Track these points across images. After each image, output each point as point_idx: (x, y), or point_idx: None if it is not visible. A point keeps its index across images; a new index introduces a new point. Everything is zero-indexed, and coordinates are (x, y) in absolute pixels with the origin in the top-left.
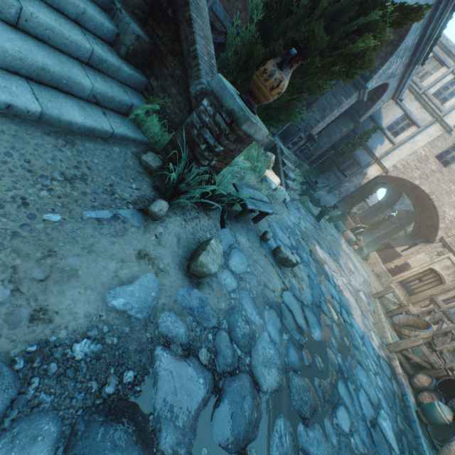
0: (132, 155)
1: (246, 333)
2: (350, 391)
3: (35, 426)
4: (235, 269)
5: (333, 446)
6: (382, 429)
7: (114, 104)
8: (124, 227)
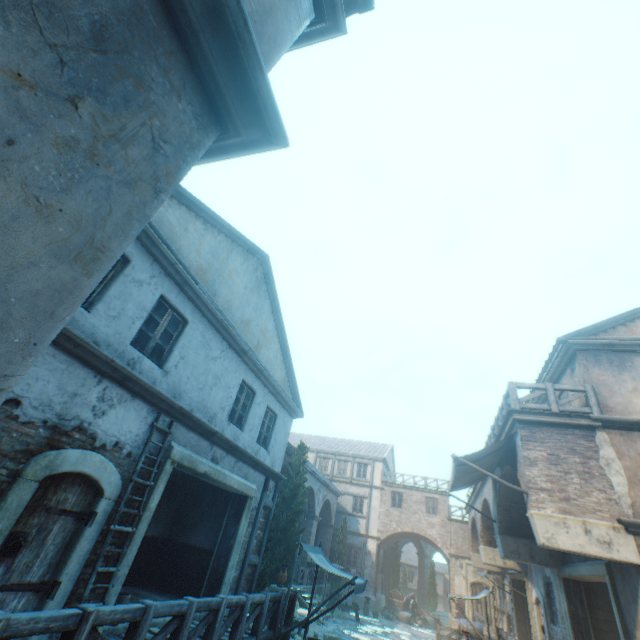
0: None
1: None
2: None
3: None
4: None
5: None
6: None
7: None
8: None
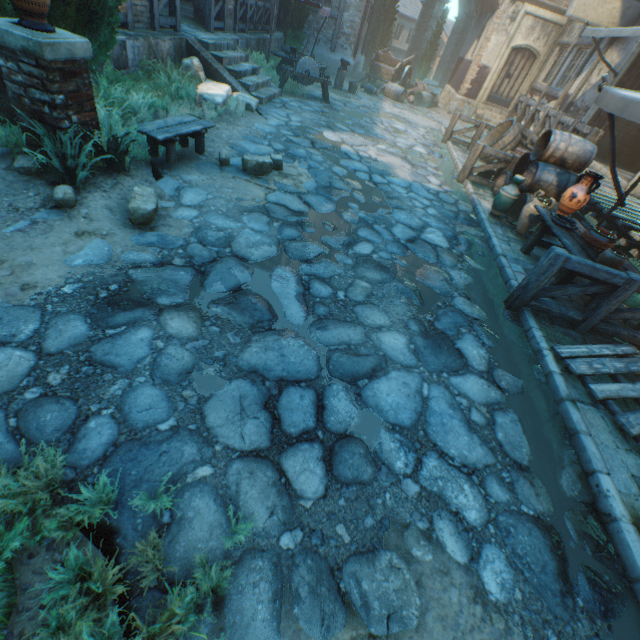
0: (7, 172)
1: (221, 237)
2: (377, 230)
3: (66, 318)
4: (192, 204)
5: (346, 265)
6: (427, 240)
7: None
8: (49, 226)
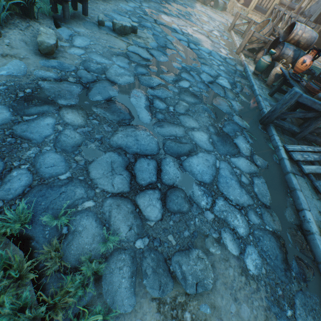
0: None
1: (99, 68)
2: (192, 75)
3: None
4: (80, 46)
5: (174, 92)
6: (219, 83)
7: None
8: None
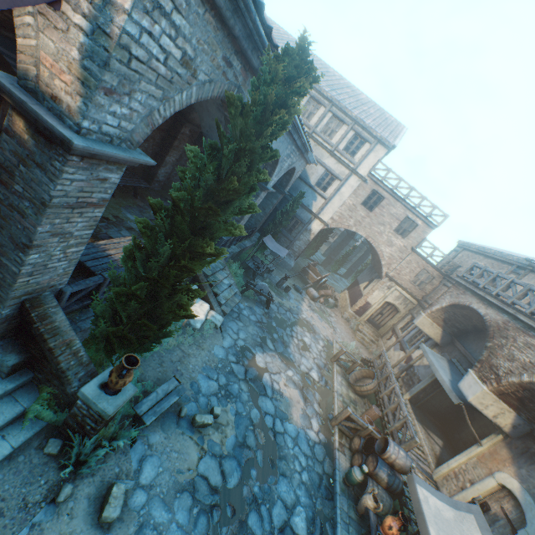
0: (36, 450)
1: None
2: (262, 513)
3: None
4: (146, 481)
5: None
6: (294, 525)
7: (9, 422)
8: (41, 529)
